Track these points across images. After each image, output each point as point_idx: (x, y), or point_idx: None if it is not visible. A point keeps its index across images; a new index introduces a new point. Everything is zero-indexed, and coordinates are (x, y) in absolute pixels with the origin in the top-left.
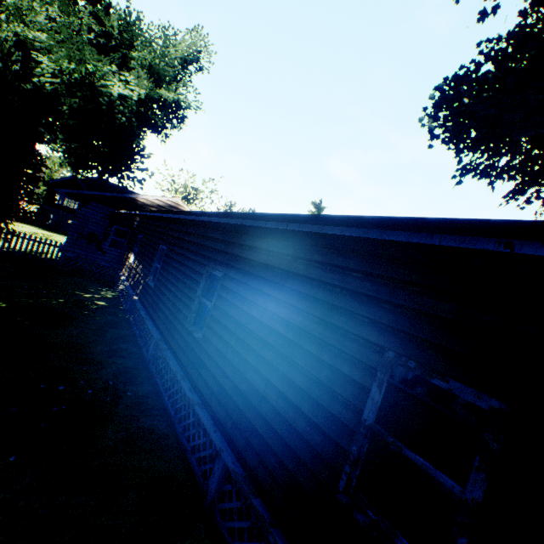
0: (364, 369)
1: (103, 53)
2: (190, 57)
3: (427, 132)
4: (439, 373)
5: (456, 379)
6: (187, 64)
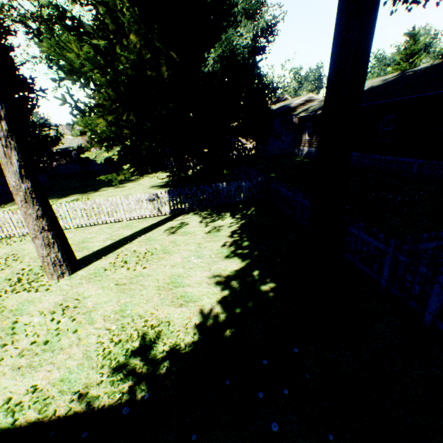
0: None
1: None
2: None
3: None
4: None
5: None
6: None
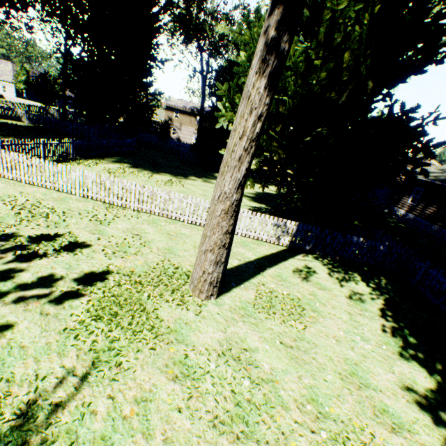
0: None
1: None
2: None
3: None
4: None
5: None
6: None
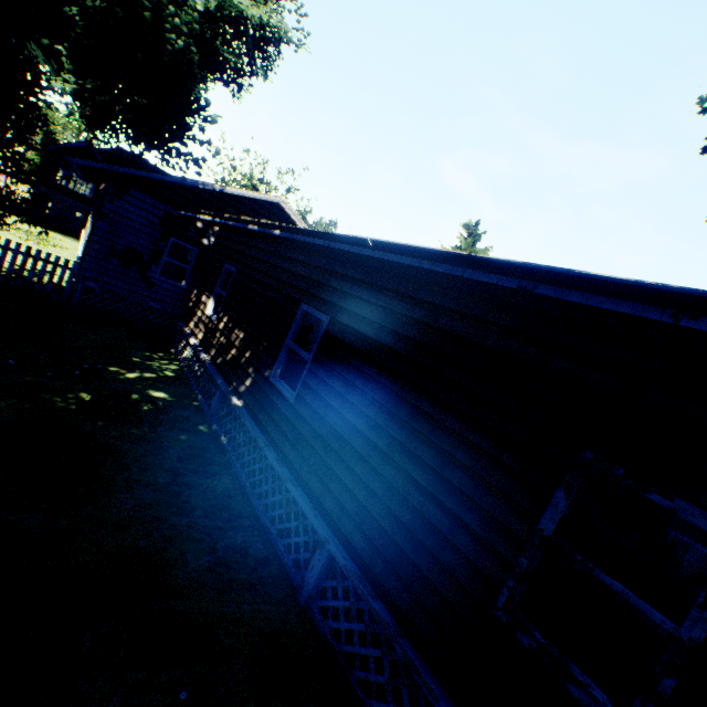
0: None
1: None
2: None
3: None
4: None
5: None
6: None
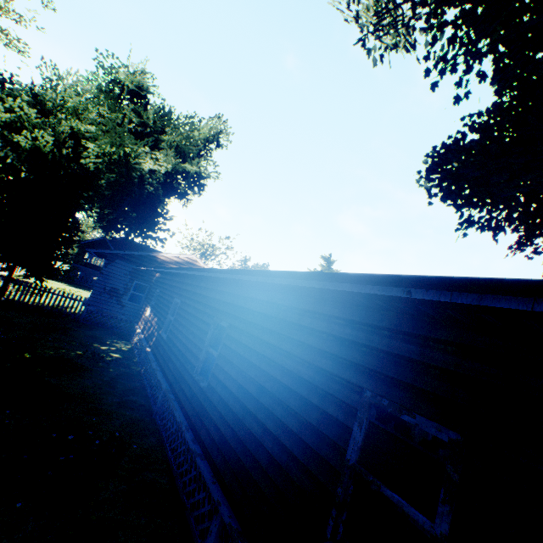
0: (347, 409)
1: (139, 138)
2: (212, 137)
3: (426, 191)
4: (407, 409)
5: (421, 414)
6: (208, 143)
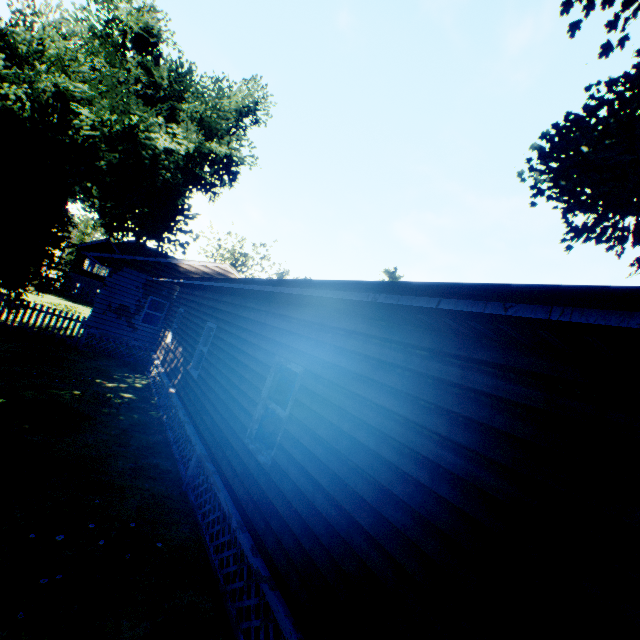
0: None
1: (149, 104)
2: (246, 109)
3: (529, 187)
4: None
5: None
6: (242, 116)
